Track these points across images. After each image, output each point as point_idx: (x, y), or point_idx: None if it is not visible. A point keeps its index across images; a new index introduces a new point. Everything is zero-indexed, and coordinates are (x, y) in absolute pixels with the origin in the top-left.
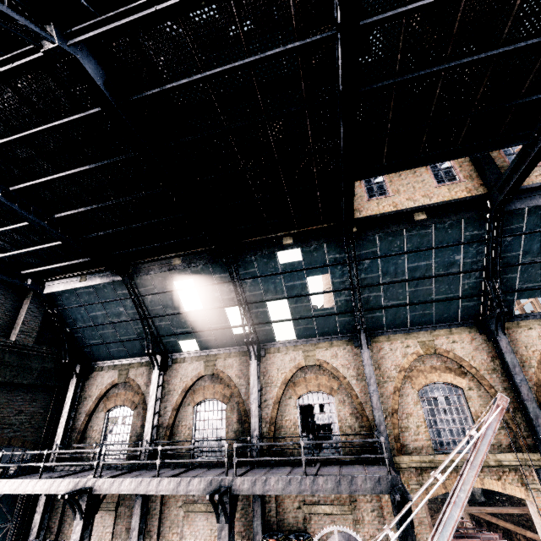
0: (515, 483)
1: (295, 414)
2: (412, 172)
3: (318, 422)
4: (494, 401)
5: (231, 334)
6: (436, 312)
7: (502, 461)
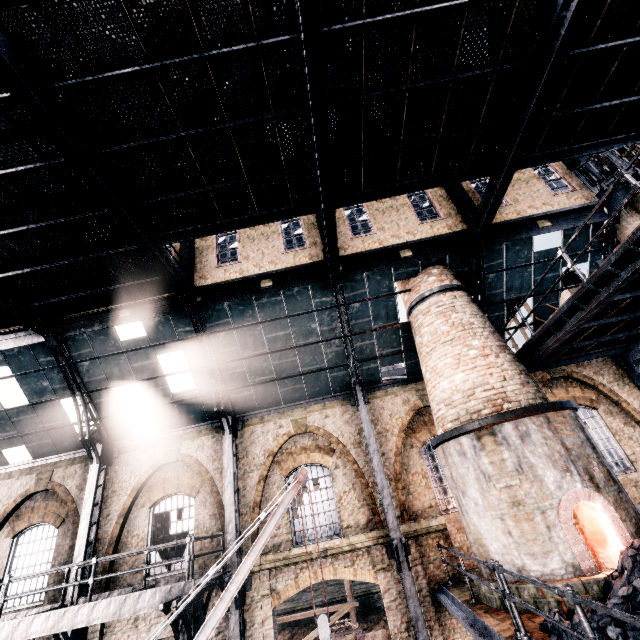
0: (367, 566)
1: (145, 527)
2: (265, 238)
3: (173, 532)
4: (296, 474)
5: (73, 433)
6: (307, 386)
7: (356, 544)
